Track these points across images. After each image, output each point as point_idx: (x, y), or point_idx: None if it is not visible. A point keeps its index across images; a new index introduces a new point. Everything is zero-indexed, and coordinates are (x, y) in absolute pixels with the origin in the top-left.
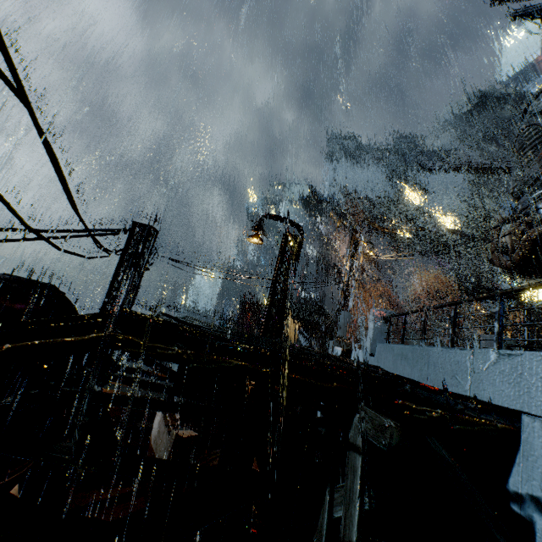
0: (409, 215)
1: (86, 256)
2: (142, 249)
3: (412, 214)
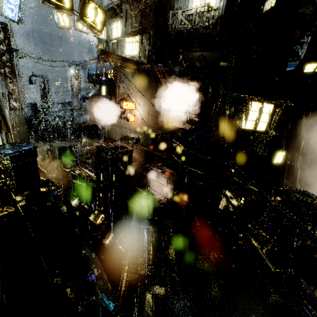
0: None
1: None
2: None
3: None
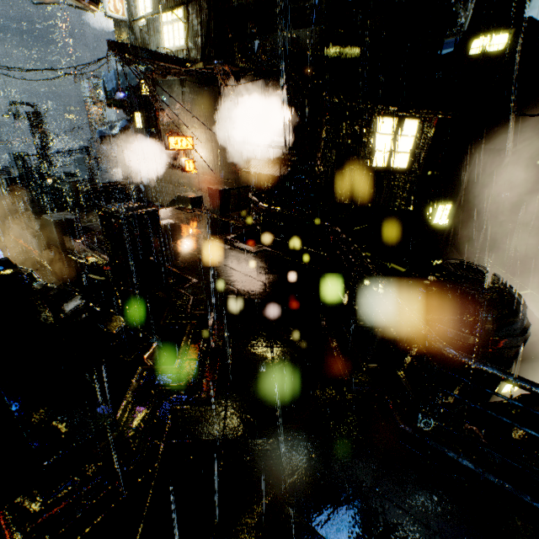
0: None
1: None
2: None
3: None
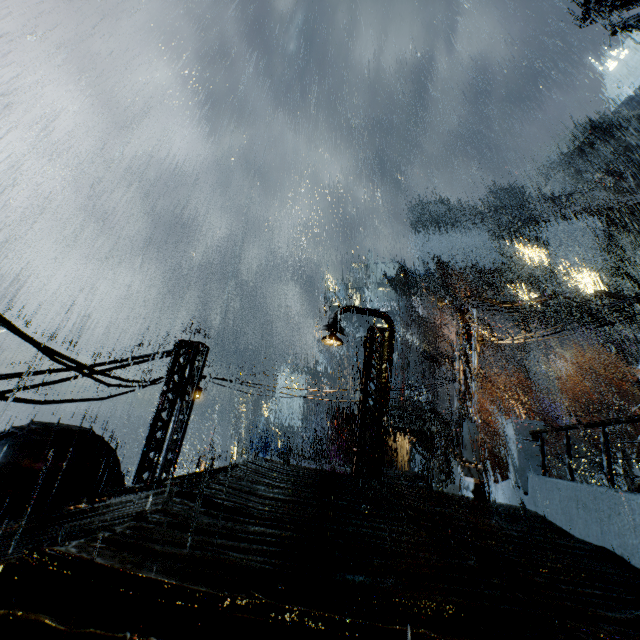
0: (530, 279)
1: (100, 399)
2: (189, 373)
3: (534, 277)
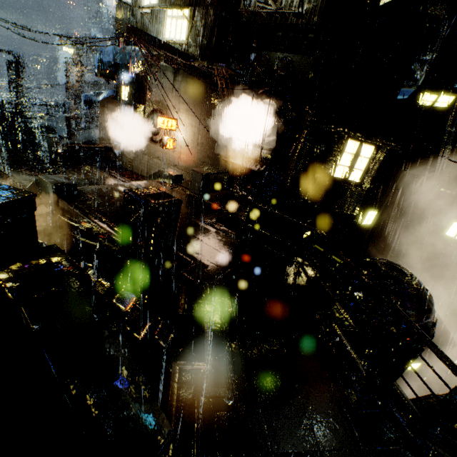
0: None
1: None
2: None
3: None
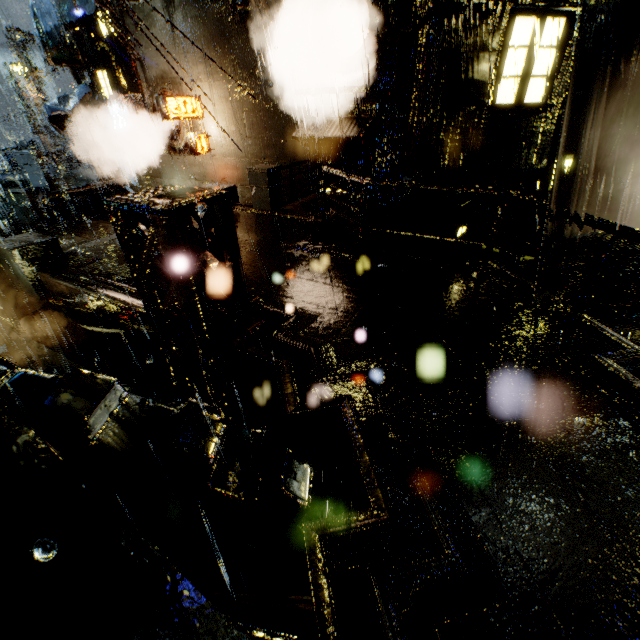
0: None
1: None
2: None
3: None
